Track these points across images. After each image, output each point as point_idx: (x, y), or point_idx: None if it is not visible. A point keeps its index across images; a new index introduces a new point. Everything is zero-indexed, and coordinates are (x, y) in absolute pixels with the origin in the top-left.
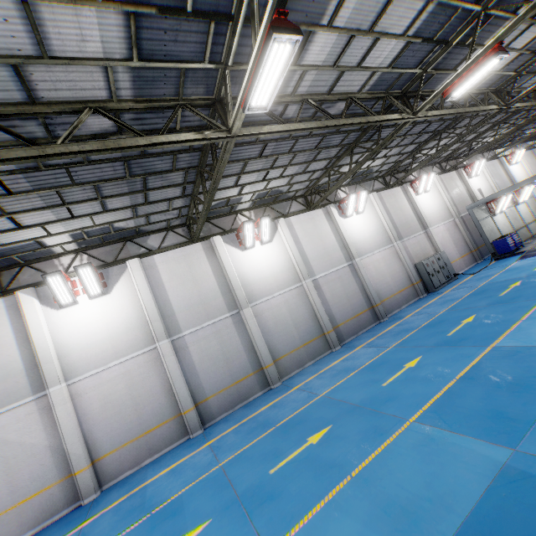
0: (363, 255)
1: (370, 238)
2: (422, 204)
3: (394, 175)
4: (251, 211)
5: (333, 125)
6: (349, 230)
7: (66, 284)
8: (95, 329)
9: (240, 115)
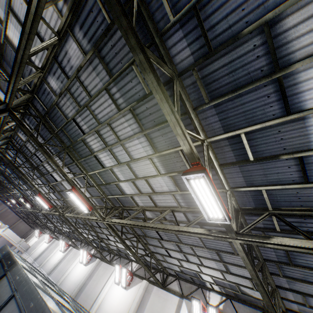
0: (60, 287)
1: (72, 282)
2: (110, 294)
3: (122, 258)
4: (74, 240)
5: (32, 211)
6: (74, 269)
7: (46, 237)
8: (40, 249)
9: (25, 207)
